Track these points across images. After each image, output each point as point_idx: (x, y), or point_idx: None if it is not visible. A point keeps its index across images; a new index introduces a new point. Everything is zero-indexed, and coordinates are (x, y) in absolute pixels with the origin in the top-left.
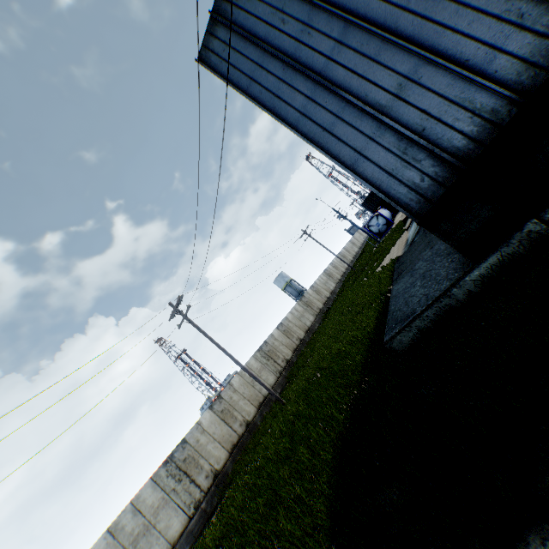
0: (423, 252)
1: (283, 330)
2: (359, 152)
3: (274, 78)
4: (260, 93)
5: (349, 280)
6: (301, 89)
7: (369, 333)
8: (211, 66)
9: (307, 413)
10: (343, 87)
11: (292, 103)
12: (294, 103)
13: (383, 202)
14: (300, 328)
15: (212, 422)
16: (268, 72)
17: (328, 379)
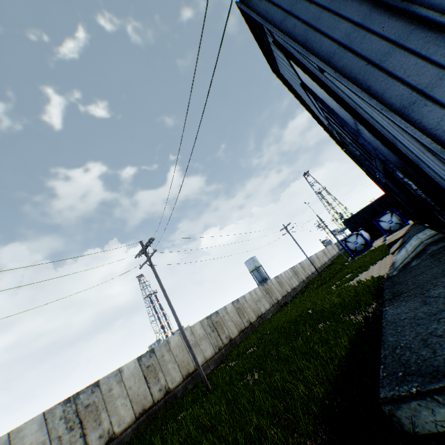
0: (441, 278)
1: (237, 307)
2: (421, 91)
3: (316, 8)
4: (293, 27)
5: (313, 284)
6: (349, 16)
7: (338, 356)
8: (249, 7)
9: (224, 433)
10: (418, 3)
11: (331, 33)
12: (334, 33)
13: (364, 225)
14: (254, 312)
15: (133, 374)
16: (311, 3)
17: (266, 394)
